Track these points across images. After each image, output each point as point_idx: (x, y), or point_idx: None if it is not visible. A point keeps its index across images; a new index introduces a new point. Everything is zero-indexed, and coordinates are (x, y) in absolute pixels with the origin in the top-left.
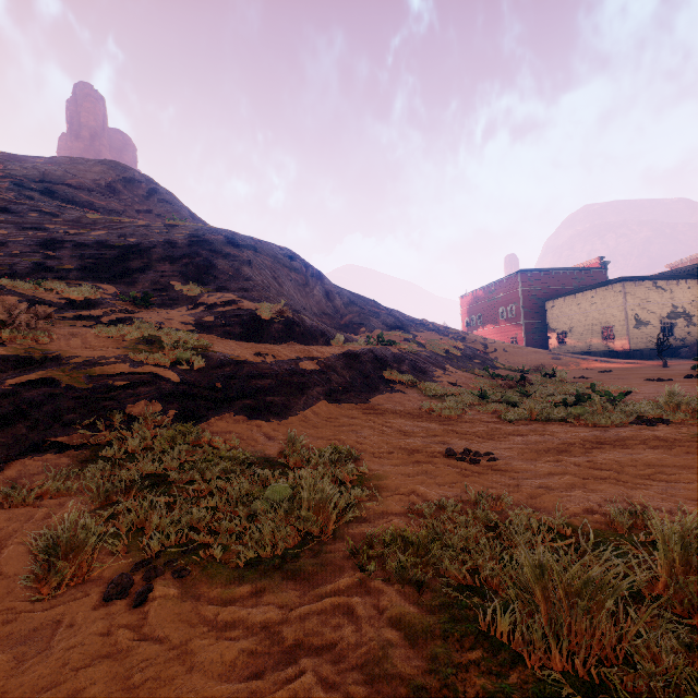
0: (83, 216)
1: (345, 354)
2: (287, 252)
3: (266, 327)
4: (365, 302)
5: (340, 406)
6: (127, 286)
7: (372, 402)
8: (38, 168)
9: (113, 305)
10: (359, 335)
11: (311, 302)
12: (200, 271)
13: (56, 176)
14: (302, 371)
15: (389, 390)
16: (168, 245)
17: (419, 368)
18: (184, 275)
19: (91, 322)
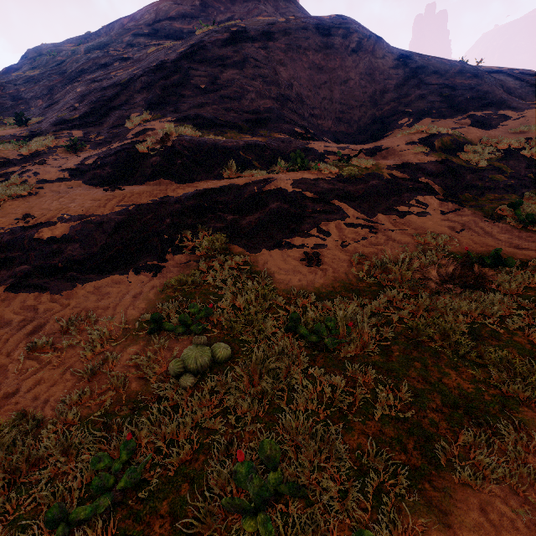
0: (145, 53)
1: (143, 207)
2: (327, 24)
3: (141, 163)
4: (442, 72)
5: (10, 296)
6: (95, 128)
7: (71, 291)
8: (156, 10)
9: (48, 155)
10: (390, 132)
11: (336, 94)
12: (164, 93)
13: (164, 12)
14: (29, 242)
15: (143, 268)
16: (155, 69)
17: (291, 216)
18: (148, 103)
19: (2, 179)
